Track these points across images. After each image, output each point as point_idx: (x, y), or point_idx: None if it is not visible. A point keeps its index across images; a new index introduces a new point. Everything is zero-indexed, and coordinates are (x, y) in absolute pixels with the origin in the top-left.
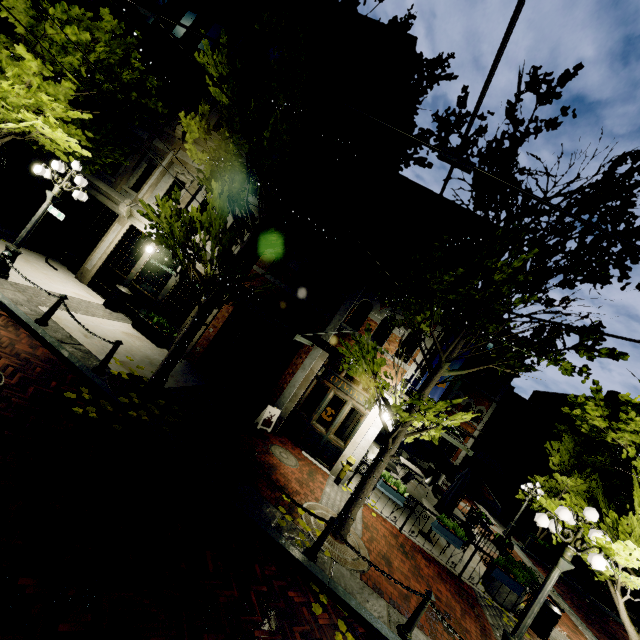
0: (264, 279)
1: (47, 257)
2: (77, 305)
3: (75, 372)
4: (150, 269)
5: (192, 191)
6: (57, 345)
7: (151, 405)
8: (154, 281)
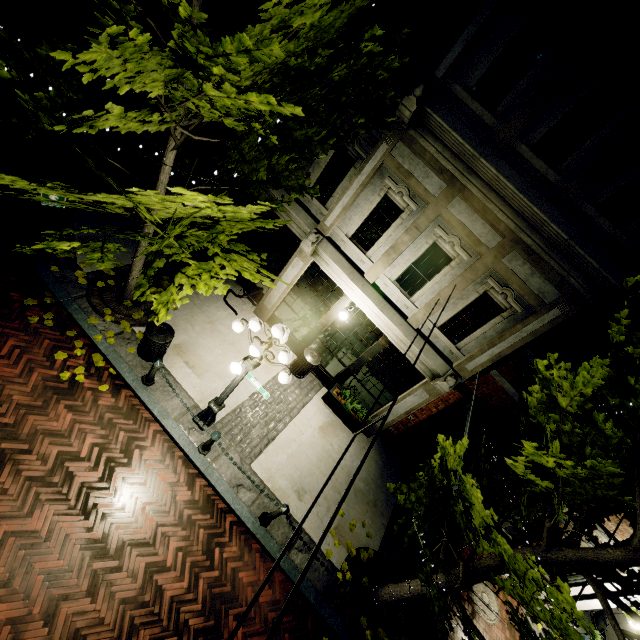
0: (502, 390)
1: (225, 296)
2: (274, 405)
3: (311, 607)
4: (340, 328)
5: (412, 233)
6: (288, 566)
7: (380, 628)
8: (344, 345)
